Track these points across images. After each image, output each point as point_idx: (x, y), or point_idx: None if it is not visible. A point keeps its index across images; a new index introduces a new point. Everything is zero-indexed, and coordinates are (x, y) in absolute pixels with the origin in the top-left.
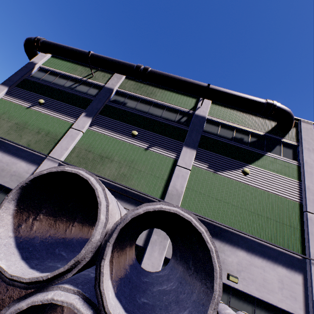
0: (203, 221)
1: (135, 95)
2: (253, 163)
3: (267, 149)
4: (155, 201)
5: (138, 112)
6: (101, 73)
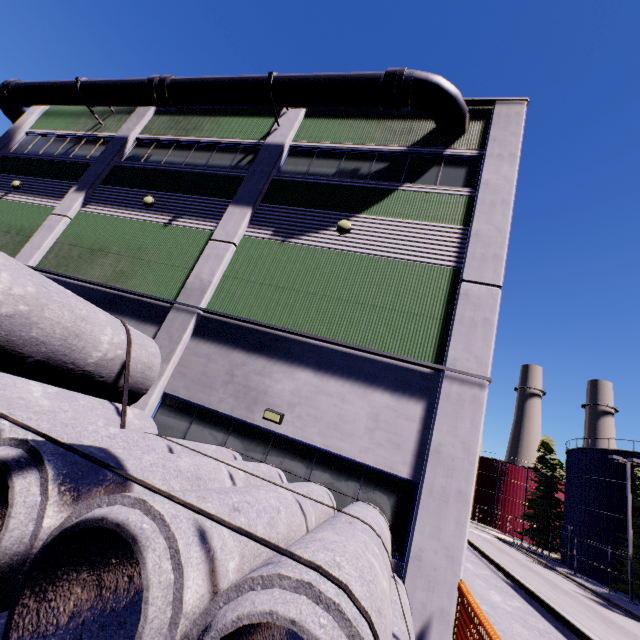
0: (244, 328)
1: (165, 140)
2: (367, 210)
3: (408, 178)
4: (166, 306)
5: (165, 166)
6: (116, 118)
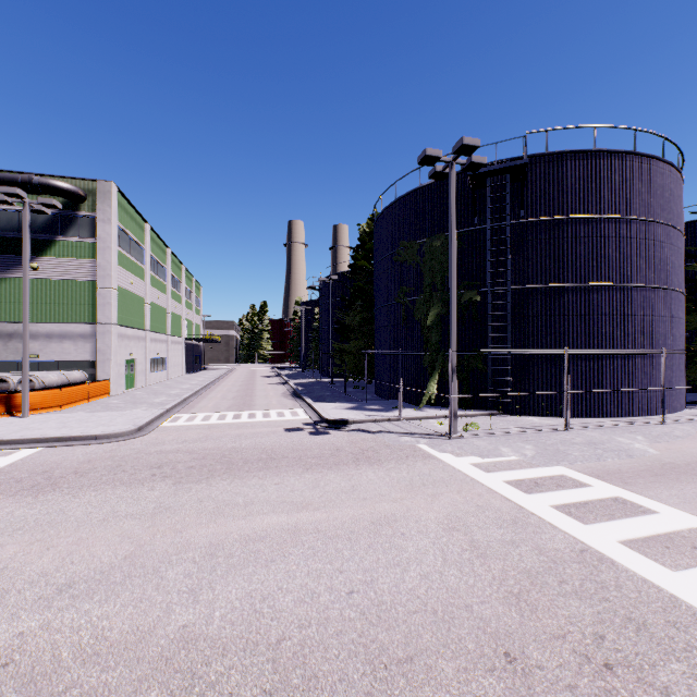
0: (2, 325)
1: None
2: (45, 254)
3: (63, 231)
4: None
5: None
6: None
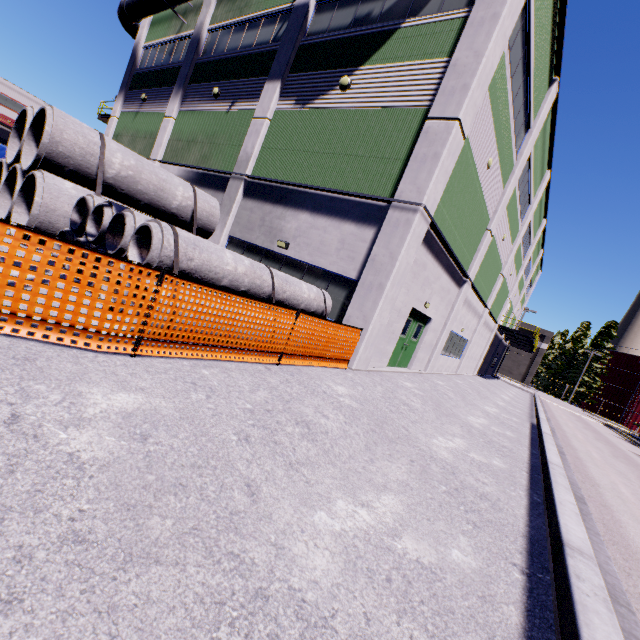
0: (272, 187)
1: (226, 26)
2: (368, 61)
3: (414, 10)
4: (229, 177)
5: (226, 54)
6: (193, 13)
